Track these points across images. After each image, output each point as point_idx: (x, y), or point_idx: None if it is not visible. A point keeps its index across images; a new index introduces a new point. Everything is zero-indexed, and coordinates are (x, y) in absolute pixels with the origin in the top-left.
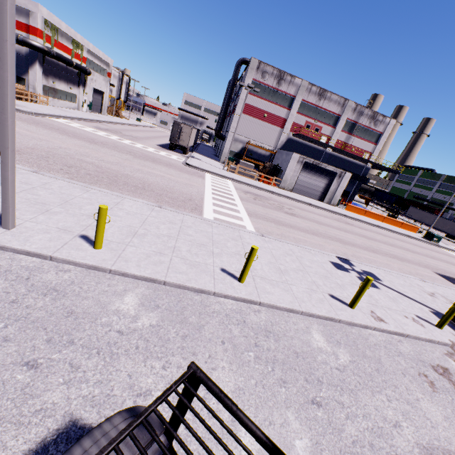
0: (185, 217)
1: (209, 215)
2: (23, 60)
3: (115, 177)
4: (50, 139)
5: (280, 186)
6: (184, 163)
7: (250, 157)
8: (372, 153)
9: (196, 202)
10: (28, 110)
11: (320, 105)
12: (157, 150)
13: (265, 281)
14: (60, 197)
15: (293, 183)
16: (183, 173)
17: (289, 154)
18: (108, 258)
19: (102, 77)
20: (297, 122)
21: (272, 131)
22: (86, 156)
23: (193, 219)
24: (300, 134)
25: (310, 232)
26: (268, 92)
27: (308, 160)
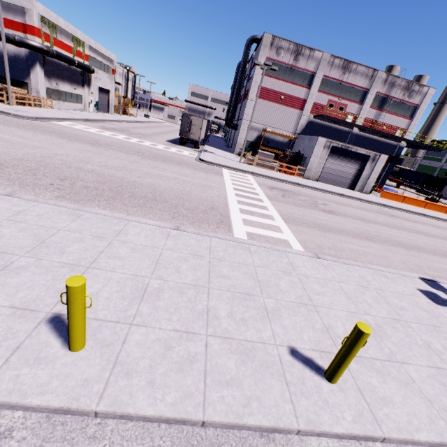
0: (213, 242)
1: (240, 230)
2: (23, 62)
3: (119, 187)
4: (46, 146)
5: (304, 176)
6: (197, 159)
7: (267, 145)
8: (407, 129)
9: (220, 210)
10: (28, 115)
11: (344, 80)
12: (167, 146)
13: (365, 366)
14: (33, 234)
15: (319, 171)
16: (198, 171)
17: (313, 139)
18: (94, 374)
19: (106, 74)
20: (318, 102)
21: (290, 114)
22: (86, 163)
23: (223, 243)
24: (323, 114)
25: (362, 236)
26: (284, 70)
27: (336, 144)
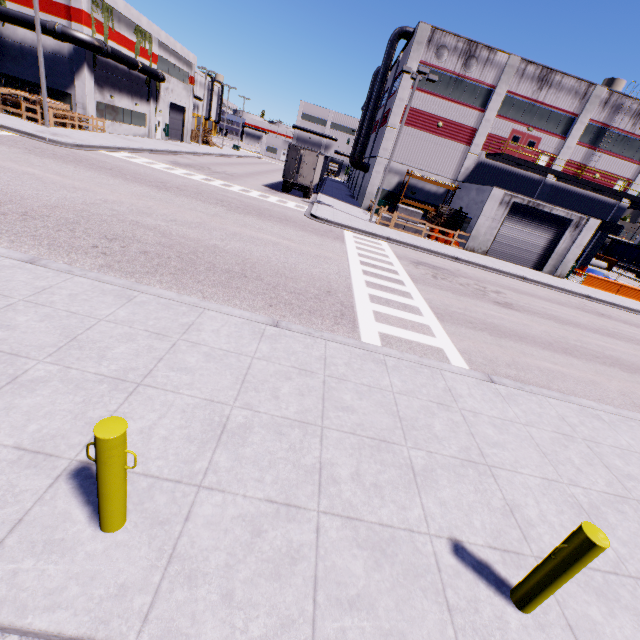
0: (330, 349)
1: (370, 329)
2: (65, 64)
3: (192, 254)
4: (91, 187)
5: (466, 246)
6: (308, 215)
7: (411, 198)
8: (633, 180)
9: (340, 297)
10: (69, 141)
11: (539, 99)
12: (264, 194)
13: (577, 583)
14: (61, 326)
15: (489, 240)
16: (308, 233)
17: (485, 190)
18: (136, 576)
19: (181, 84)
20: (496, 133)
21: (451, 151)
22: (146, 215)
23: (345, 351)
24: (502, 153)
25: (557, 347)
26: (446, 82)
27: (520, 199)
